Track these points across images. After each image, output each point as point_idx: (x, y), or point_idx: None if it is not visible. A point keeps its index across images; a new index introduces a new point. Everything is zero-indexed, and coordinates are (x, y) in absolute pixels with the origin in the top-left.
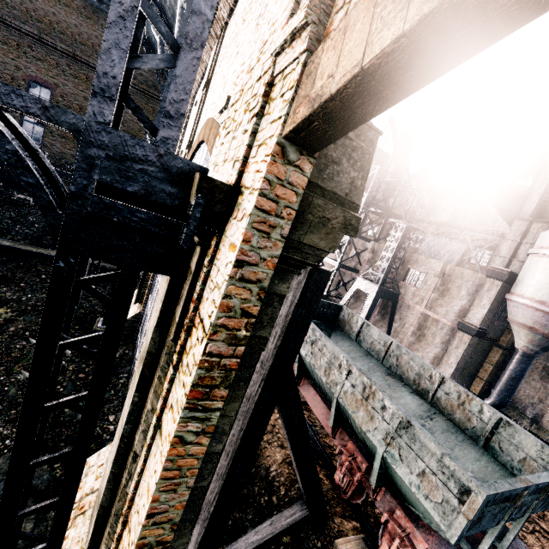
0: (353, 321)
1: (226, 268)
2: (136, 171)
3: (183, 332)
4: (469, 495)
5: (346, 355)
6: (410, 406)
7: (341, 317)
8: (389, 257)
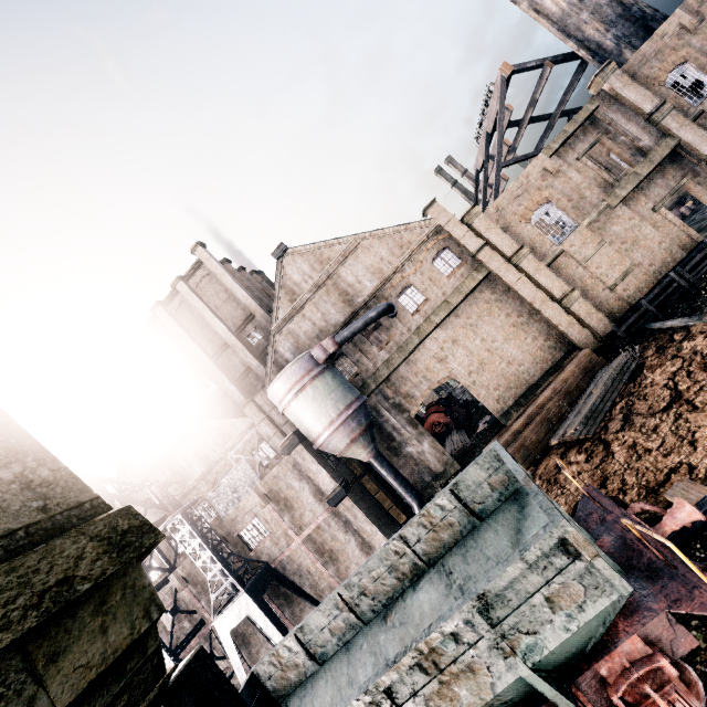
0: (286, 656)
1: None
2: None
3: None
4: (567, 542)
5: (355, 692)
6: (433, 598)
7: (271, 682)
8: (209, 557)
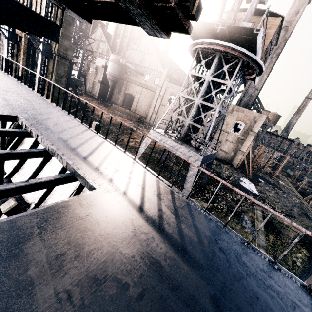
0: None
1: (23, 43)
2: (13, 34)
3: (20, 50)
4: None
5: None
6: None
7: None
8: (80, 62)
